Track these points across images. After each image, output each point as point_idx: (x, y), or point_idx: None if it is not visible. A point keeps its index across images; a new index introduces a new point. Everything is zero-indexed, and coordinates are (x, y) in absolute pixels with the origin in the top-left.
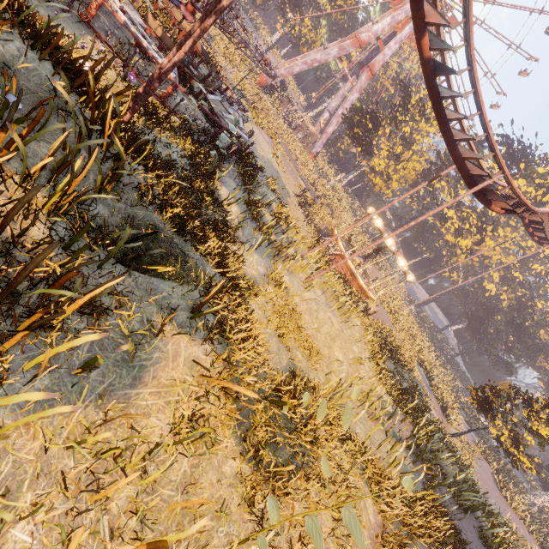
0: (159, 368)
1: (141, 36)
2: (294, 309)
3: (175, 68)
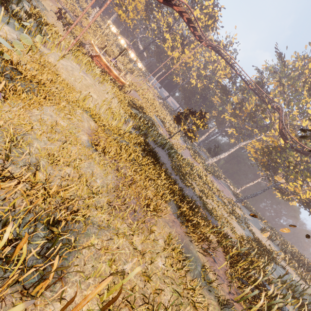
0: None
1: None
2: (51, 64)
3: None
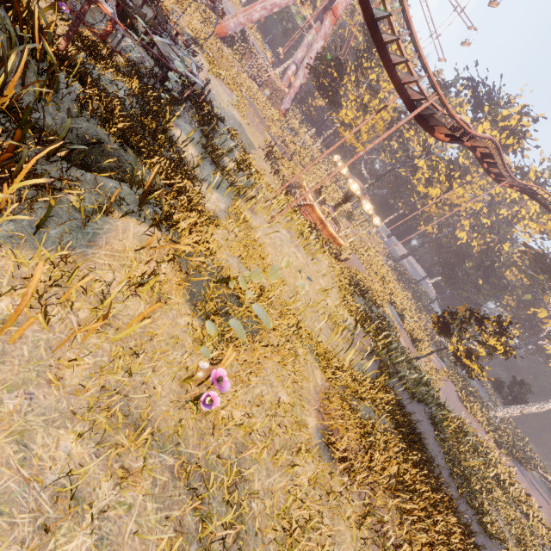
0: (111, 237)
1: None
2: (257, 242)
3: (112, 4)
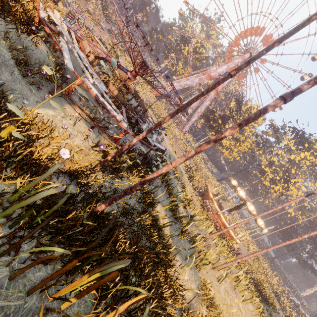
0: None
1: (106, 102)
2: None
3: (125, 116)
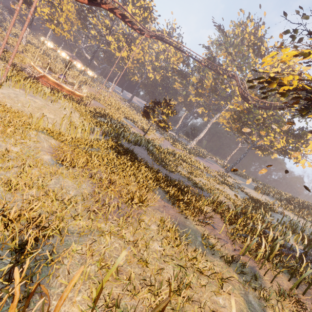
0: None
1: None
2: None
3: None
